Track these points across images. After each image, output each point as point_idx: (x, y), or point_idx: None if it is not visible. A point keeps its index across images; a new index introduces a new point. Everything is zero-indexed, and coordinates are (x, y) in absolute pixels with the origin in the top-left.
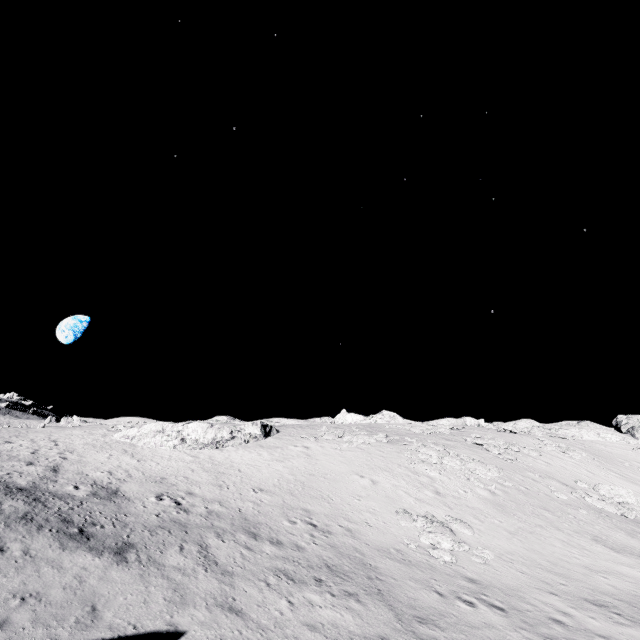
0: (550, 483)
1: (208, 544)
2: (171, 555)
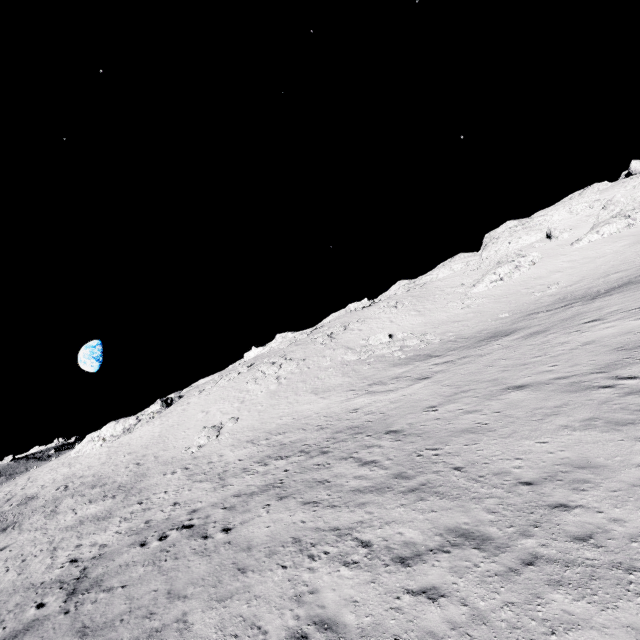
0: (335, 353)
1: (62, 503)
2: (33, 518)
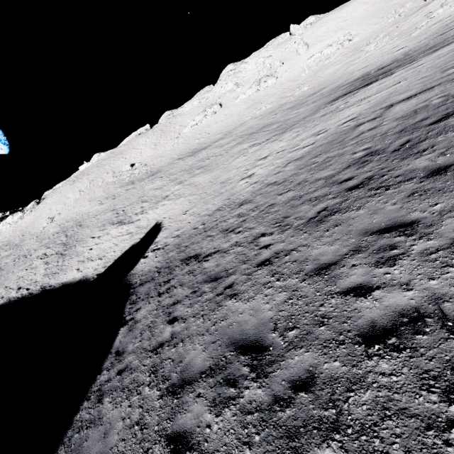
0: (107, 176)
1: None
2: None
